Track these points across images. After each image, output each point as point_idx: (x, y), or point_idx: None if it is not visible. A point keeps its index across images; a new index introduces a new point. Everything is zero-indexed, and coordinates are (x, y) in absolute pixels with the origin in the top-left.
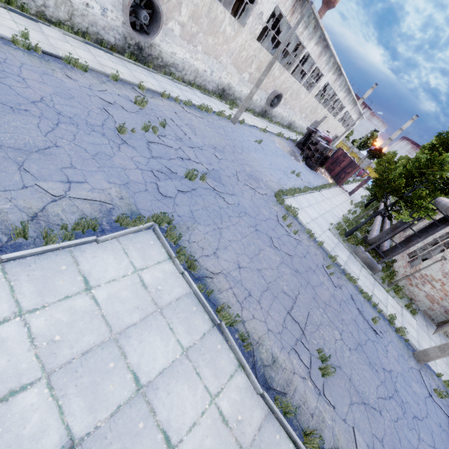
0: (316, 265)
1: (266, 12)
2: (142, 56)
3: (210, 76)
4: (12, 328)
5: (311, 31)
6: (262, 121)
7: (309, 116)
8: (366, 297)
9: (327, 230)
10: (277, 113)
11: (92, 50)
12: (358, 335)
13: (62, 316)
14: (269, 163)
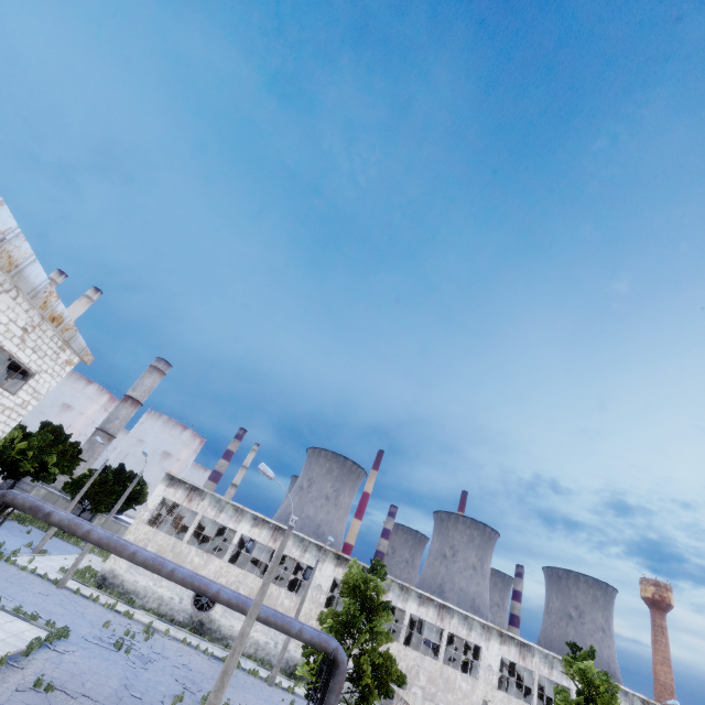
0: None
1: (326, 584)
2: (203, 630)
3: (275, 649)
4: None
5: (400, 593)
6: None
7: None
8: None
9: None
10: None
11: (157, 621)
12: None
13: None
14: None
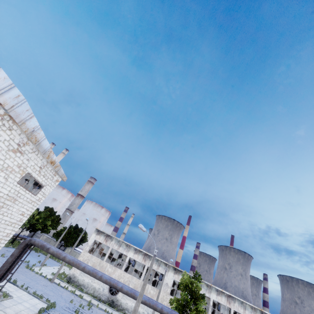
0: None
1: (170, 283)
2: (113, 305)
3: None
4: (22, 294)
5: (207, 288)
6: None
7: None
8: None
9: None
10: None
11: (93, 299)
12: None
13: (25, 297)
14: None
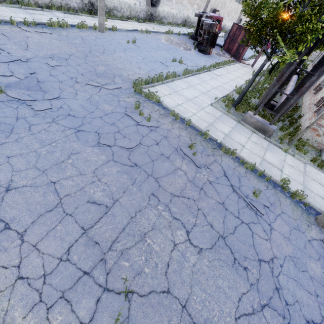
0: (173, 149)
1: None
2: None
3: None
4: None
5: None
6: (148, 25)
7: (201, 5)
8: (248, 168)
9: (209, 106)
10: (165, 12)
11: None
12: (223, 223)
13: None
14: (142, 58)
